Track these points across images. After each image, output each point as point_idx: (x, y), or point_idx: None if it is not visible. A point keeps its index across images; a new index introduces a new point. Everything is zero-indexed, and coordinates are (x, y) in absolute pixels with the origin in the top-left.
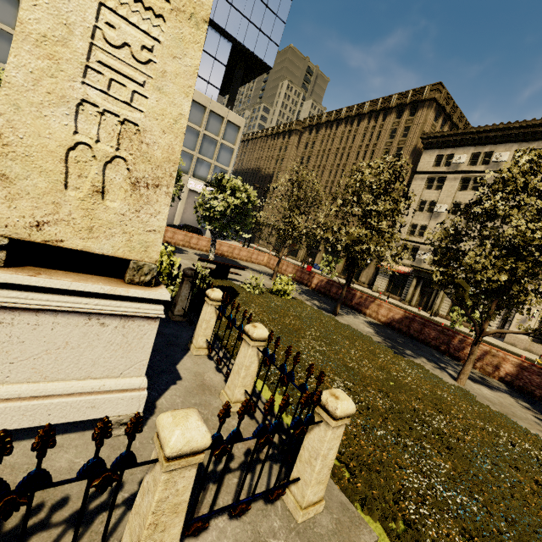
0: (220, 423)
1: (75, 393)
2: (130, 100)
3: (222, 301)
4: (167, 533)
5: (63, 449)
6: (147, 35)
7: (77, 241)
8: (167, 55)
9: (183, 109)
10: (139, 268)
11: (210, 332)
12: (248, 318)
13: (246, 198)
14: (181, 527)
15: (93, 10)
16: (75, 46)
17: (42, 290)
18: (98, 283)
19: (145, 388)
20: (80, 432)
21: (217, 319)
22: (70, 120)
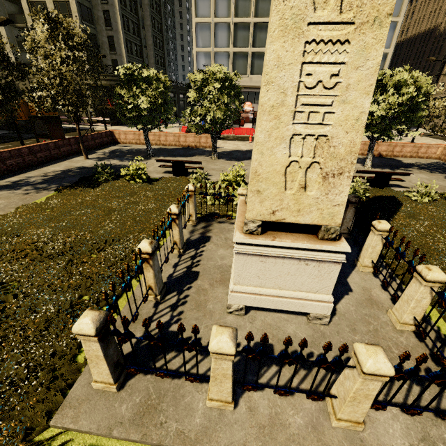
0: (400, 362)
1: (293, 297)
2: (322, 120)
3: (389, 233)
4: (360, 404)
5: (289, 322)
6: (335, 64)
7: (291, 218)
8: (350, 70)
9: (363, 107)
10: (327, 230)
11: (375, 255)
12: (420, 258)
13: (415, 91)
14: (369, 405)
15: (298, 71)
16: (288, 102)
17: (277, 246)
18: (304, 241)
19: (331, 302)
20: (295, 315)
21: (383, 247)
22: (286, 150)
